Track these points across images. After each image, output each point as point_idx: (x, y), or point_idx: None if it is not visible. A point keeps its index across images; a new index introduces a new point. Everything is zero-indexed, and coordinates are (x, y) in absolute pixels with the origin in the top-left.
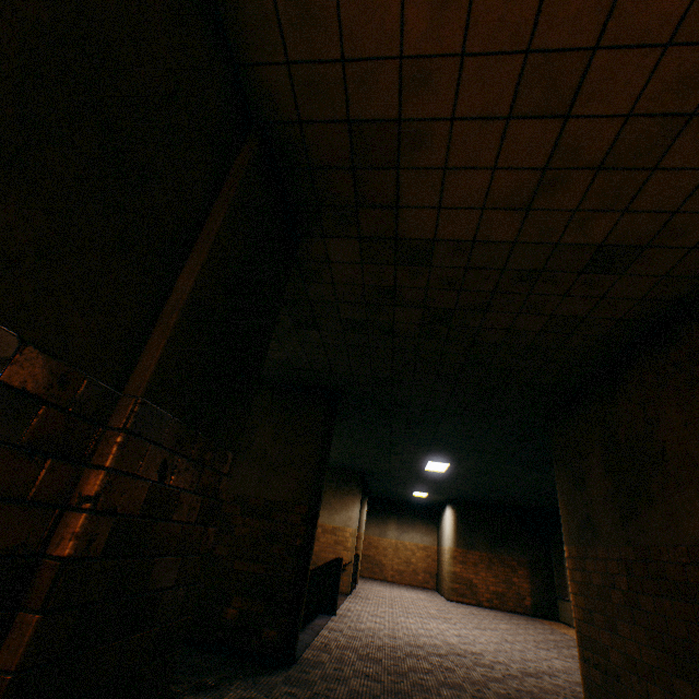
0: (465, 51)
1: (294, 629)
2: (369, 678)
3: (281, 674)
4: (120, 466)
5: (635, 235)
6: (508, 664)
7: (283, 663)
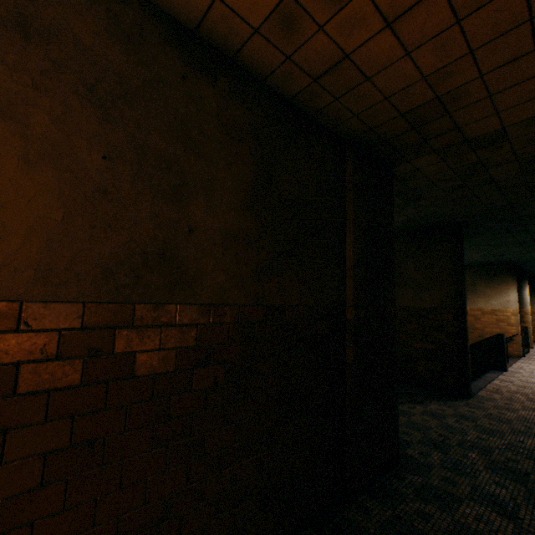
0: (472, 49)
1: (465, 379)
2: None
3: (461, 401)
4: (355, 331)
5: None
6: None
7: (462, 396)
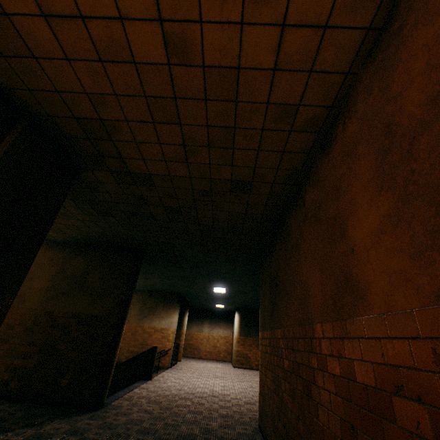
0: (117, 93)
1: (102, 388)
2: (146, 412)
3: (89, 414)
4: None
5: (244, 176)
6: (241, 399)
7: (94, 408)
